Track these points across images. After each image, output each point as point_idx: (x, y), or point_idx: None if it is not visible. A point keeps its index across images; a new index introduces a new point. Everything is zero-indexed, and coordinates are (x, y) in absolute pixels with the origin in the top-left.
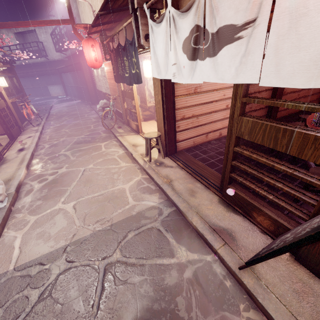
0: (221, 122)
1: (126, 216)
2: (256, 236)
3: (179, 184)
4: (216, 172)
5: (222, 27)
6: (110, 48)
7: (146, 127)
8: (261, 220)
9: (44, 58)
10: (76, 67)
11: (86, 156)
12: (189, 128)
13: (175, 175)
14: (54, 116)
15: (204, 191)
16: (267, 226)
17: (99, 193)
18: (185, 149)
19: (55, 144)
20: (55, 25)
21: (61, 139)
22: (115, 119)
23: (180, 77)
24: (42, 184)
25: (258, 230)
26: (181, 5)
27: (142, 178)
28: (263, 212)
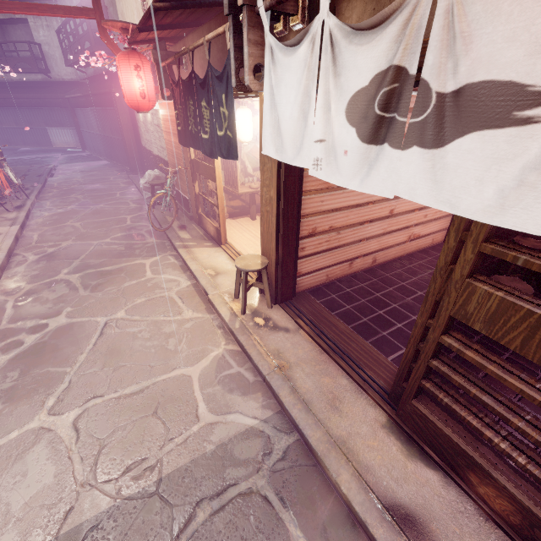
0: (378, 240)
1: (192, 455)
2: (479, 534)
3: (305, 377)
4: (376, 350)
5: (477, 85)
6: (173, 76)
7: (233, 232)
8: (489, 495)
9: (43, 75)
10: (104, 100)
11: (112, 288)
12: (322, 250)
13: (295, 351)
14: (54, 189)
15: (356, 398)
16: (503, 512)
17: (134, 388)
18: (310, 289)
19: (50, 255)
20: (62, 16)
21: (64, 243)
22: (175, 211)
23: (332, 170)
24: (8, 355)
25: (481, 515)
26: (341, 12)
27: (227, 352)
28: (498, 482)
